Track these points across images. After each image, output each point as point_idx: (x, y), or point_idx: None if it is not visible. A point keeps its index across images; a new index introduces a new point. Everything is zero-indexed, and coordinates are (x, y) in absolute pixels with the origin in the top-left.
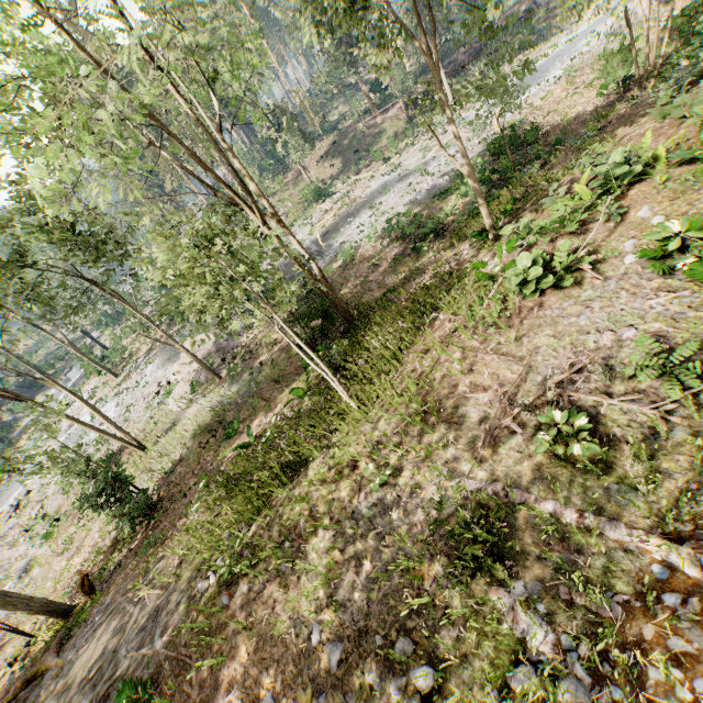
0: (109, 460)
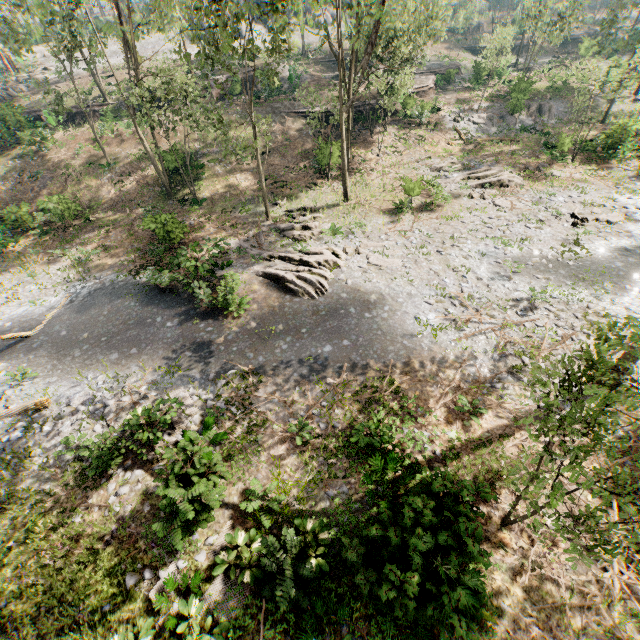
0: (400, 207)
